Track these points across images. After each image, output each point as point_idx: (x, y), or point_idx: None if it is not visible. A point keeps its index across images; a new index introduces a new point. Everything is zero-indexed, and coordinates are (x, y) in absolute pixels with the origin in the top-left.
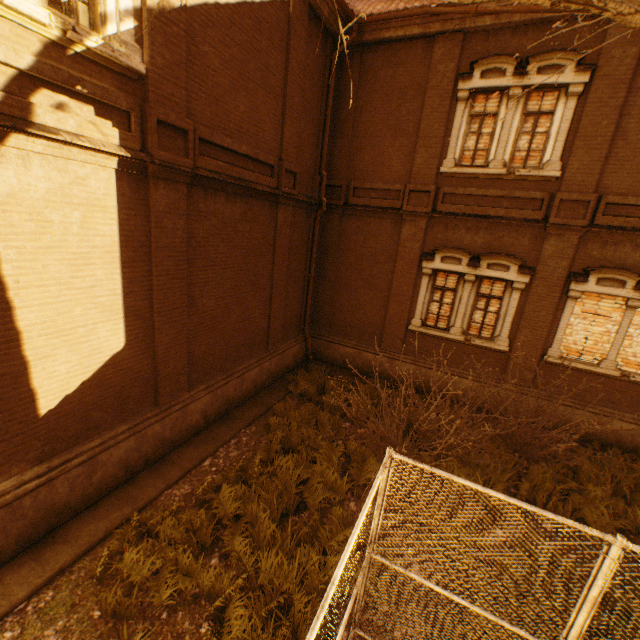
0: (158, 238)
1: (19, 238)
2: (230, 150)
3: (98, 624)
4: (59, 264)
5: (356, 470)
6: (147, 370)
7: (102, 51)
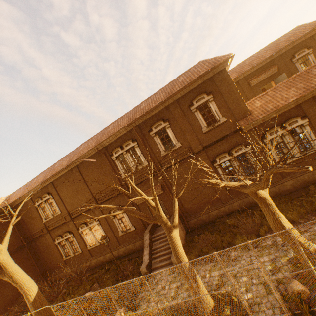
0: None
1: None
2: None
3: None
4: None
5: None
6: None
7: None
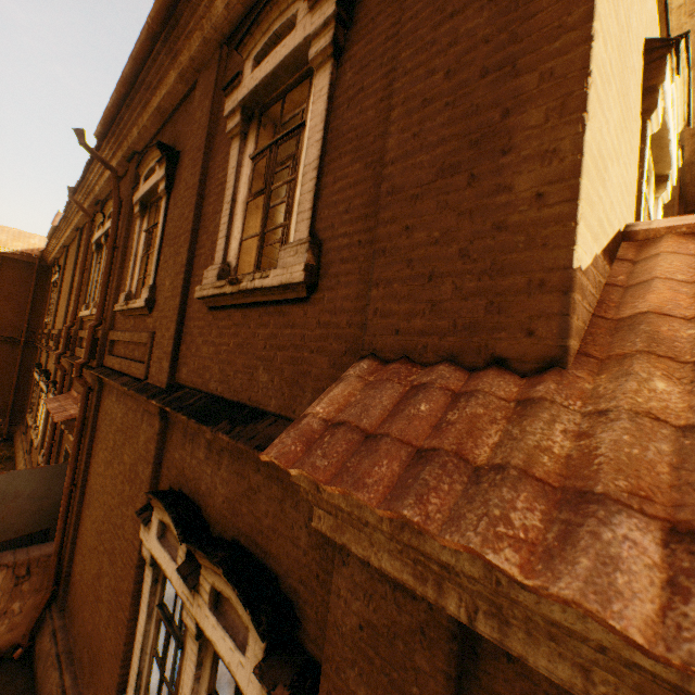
0: None
1: None
2: None
3: None
4: None
5: None
6: None
7: None
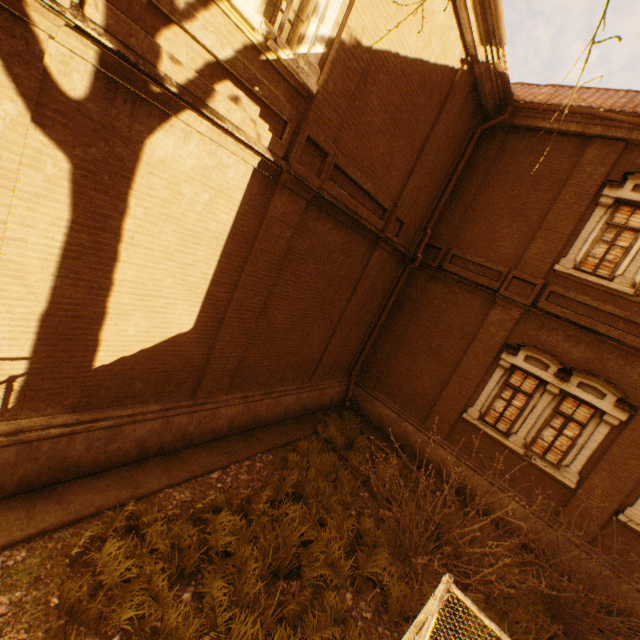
0: (262, 240)
1: (151, 200)
2: (355, 183)
3: (51, 614)
4: (172, 234)
5: (364, 555)
6: (199, 359)
7: (289, 64)
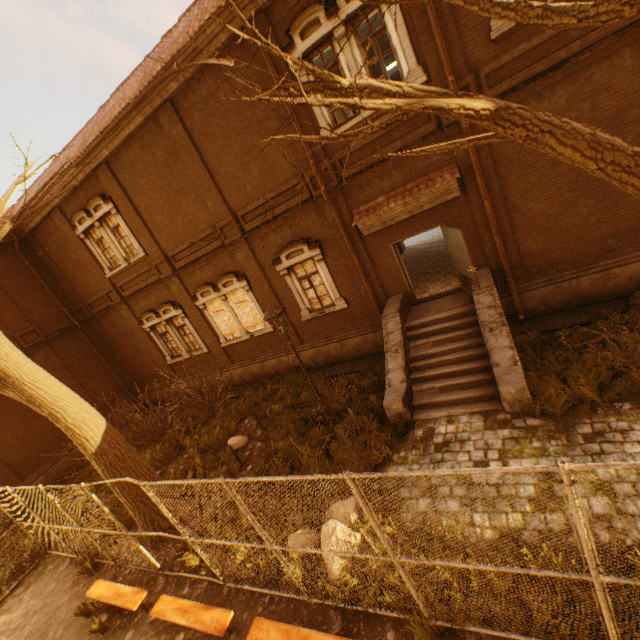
0: None
1: None
2: None
3: None
4: None
5: None
6: None
7: None
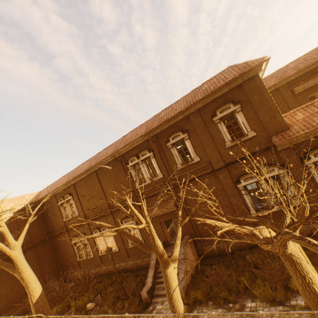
0: None
1: None
2: (2, 254)
3: None
4: None
5: None
6: None
7: None
